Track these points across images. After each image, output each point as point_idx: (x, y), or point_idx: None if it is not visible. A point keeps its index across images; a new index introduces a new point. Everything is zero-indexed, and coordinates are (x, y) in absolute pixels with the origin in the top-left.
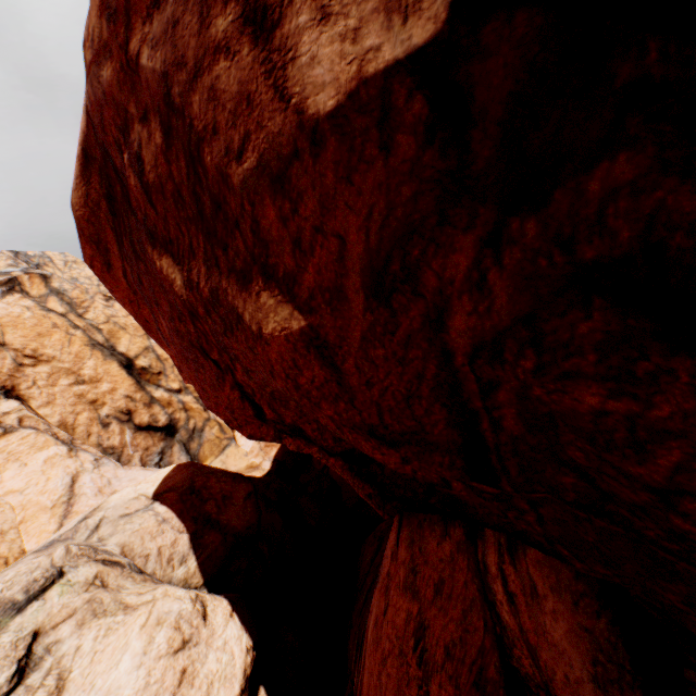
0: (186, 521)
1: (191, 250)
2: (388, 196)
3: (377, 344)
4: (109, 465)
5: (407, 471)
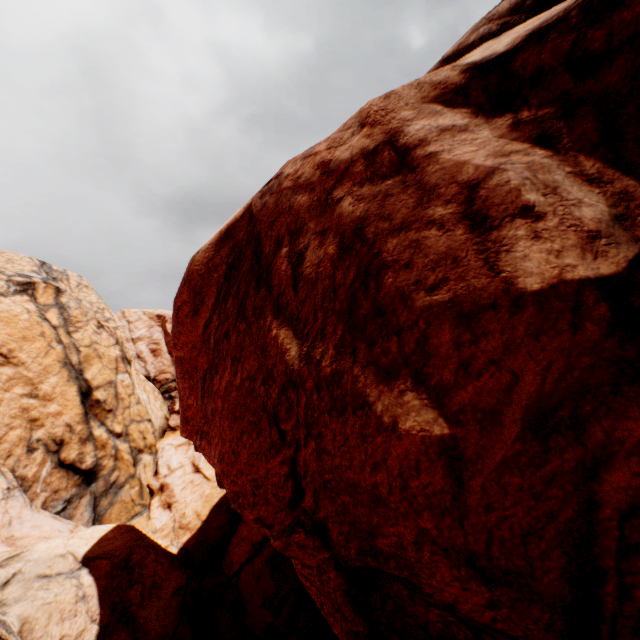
0: (104, 605)
1: (321, 332)
2: (568, 358)
3: (516, 471)
4: (18, 500)
5: (483, 617)
